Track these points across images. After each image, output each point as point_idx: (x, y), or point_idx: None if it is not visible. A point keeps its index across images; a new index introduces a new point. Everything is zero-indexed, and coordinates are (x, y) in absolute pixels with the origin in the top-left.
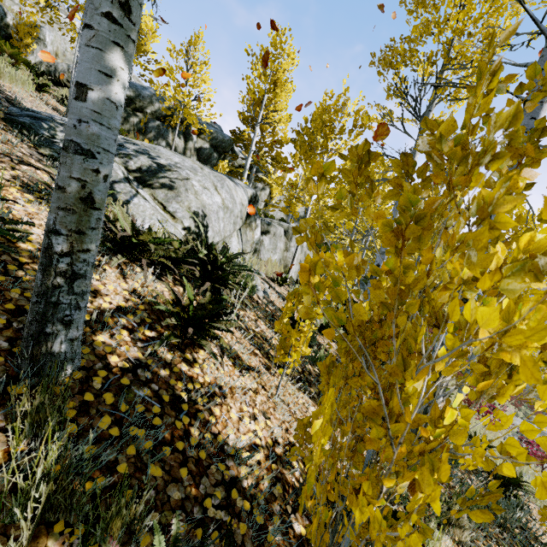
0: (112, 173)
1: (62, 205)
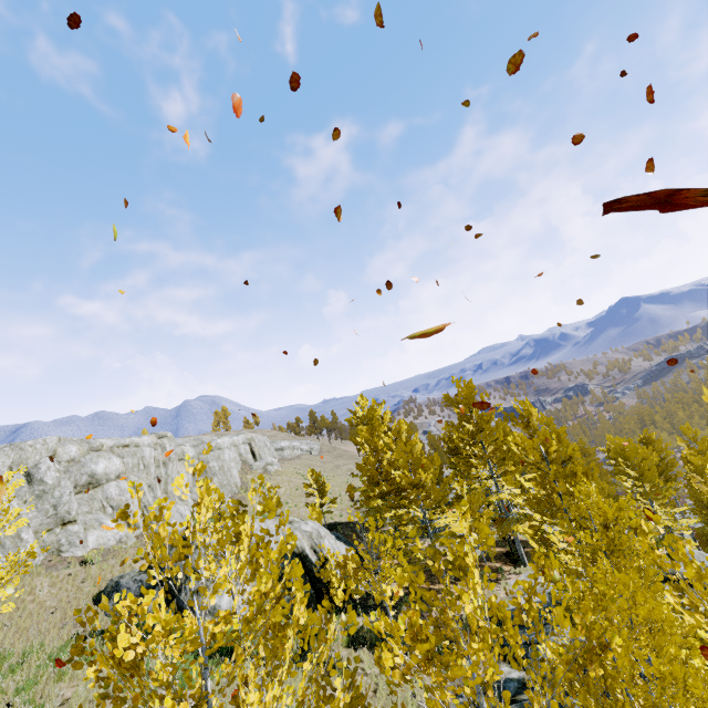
0: None
1: None
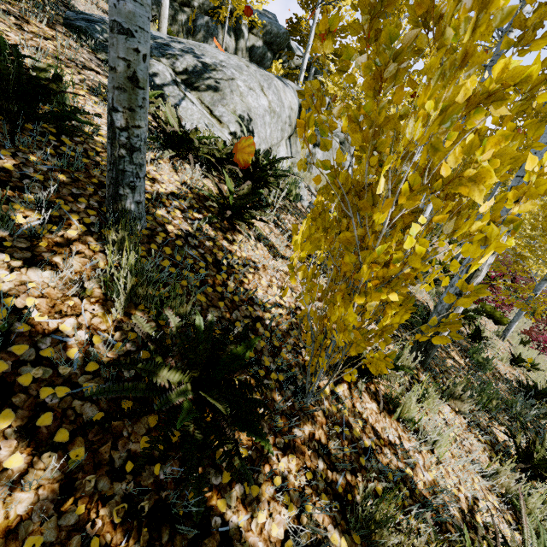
0: (161, 76)
1: (116, 84)
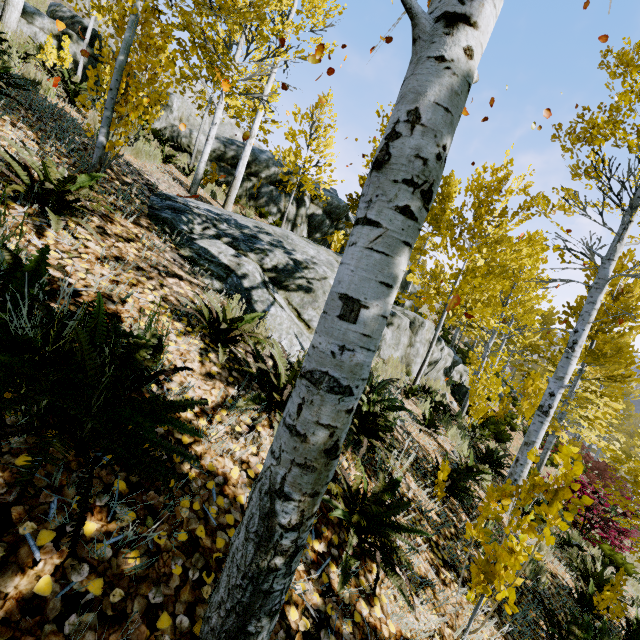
0: (250, 277)
1: (301, 460)
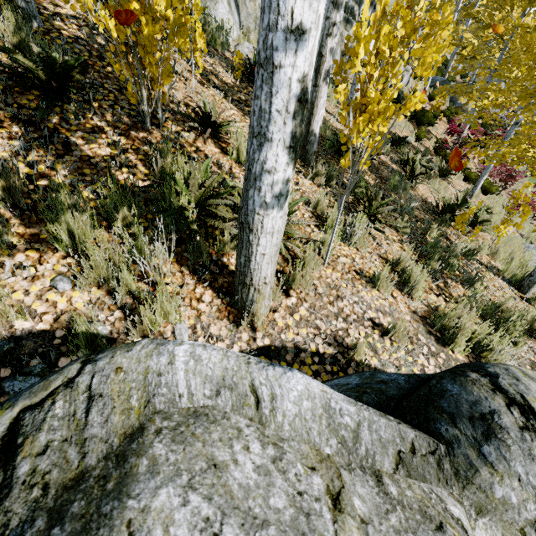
0: None
1: None
